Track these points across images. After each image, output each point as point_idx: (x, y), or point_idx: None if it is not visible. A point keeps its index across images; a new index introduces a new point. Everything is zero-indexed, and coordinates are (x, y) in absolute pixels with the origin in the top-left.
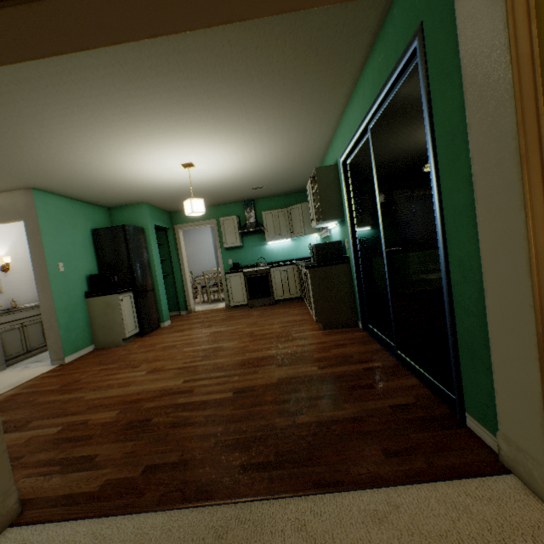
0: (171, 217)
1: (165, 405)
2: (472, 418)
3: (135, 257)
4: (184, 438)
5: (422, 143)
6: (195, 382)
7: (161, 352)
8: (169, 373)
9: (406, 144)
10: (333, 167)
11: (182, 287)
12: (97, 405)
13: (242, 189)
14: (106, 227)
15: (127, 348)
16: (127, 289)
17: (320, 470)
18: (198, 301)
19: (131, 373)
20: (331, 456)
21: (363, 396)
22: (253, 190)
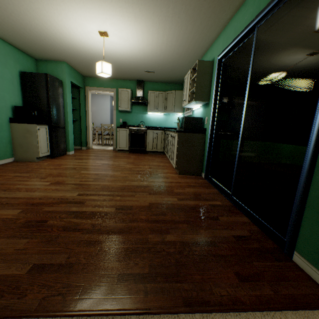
0: (84, 80)
1: (60, 210)
2: (301, 257)
3: (53, 100)
4: (72, 241)
5: (270, 61)
6: (87, 196)
7: (64, 171)
8: (68, 187)
9: (260, 60)
10: (210, 62)
11: (85, 131)
12: (3, 202)
13: (139, 70)
14: (32, 72)
15: (39, 164)
16: (43, 122)
17: (188, 288)
18: (95, 143)
19: (38, 182)
20: (195, 275)
21: (212, 225)
22: (146, 73)
